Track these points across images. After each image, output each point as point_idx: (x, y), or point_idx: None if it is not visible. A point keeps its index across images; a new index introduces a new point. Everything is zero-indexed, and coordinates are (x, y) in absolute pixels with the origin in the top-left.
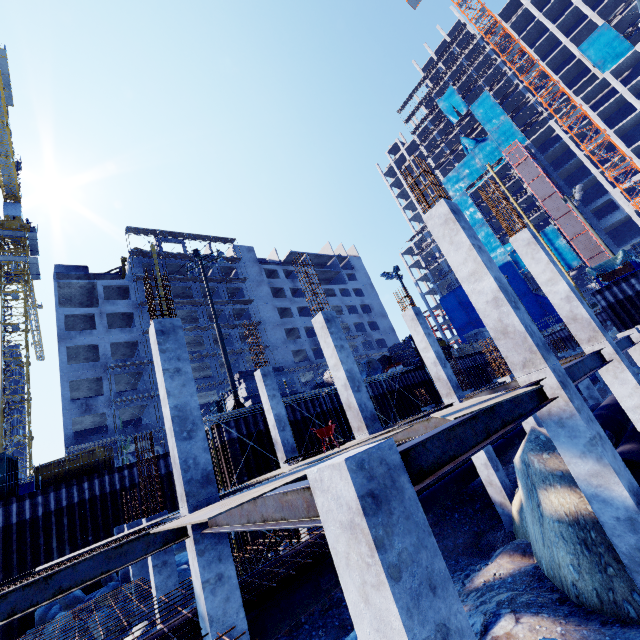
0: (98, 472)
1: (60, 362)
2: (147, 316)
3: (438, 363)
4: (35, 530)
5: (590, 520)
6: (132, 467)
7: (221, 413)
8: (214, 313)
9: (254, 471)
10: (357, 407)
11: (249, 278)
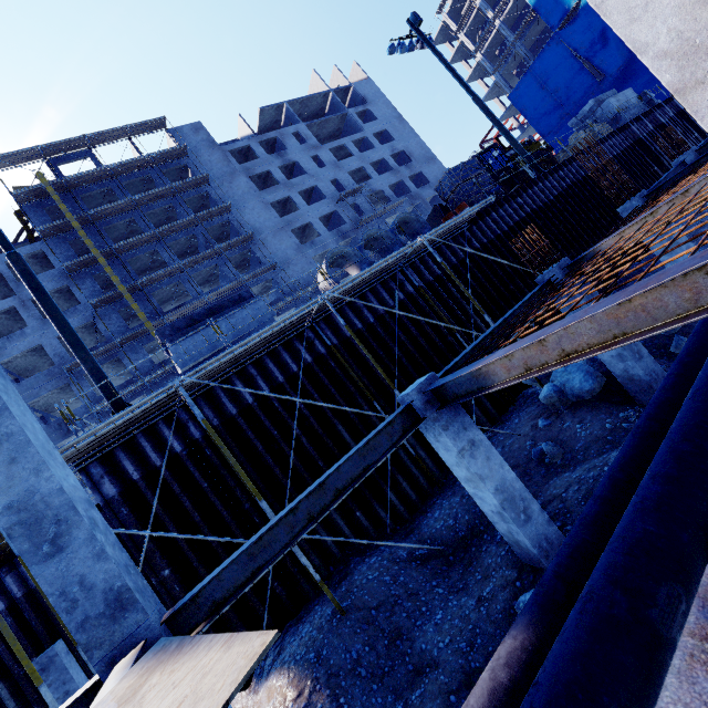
0: (6, 564)
1: None
2: (89, 283)
3: None
4: None
5: None
6: None
7: None
8: None
9: (184, 548)
10: None
11: (213, 174)
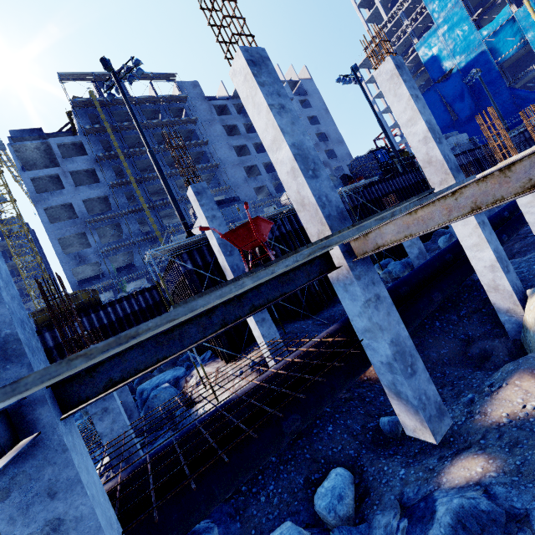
0: (84, 312)
1: (43, 223)
2: (109, 170)
3: (430, 138)
4: None
5: None
6: (114, 304)
7: (164, 245)
8: (144, 138)
9: None
10: (314, 202)
11: (200, 118)
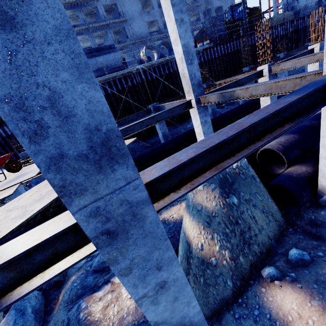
0: None
1: None
2: None
3: (184, 60)
4: (2, 144)
5: (193, 254)
6: None
7: None
8: None
9: None
10: None
11: None
